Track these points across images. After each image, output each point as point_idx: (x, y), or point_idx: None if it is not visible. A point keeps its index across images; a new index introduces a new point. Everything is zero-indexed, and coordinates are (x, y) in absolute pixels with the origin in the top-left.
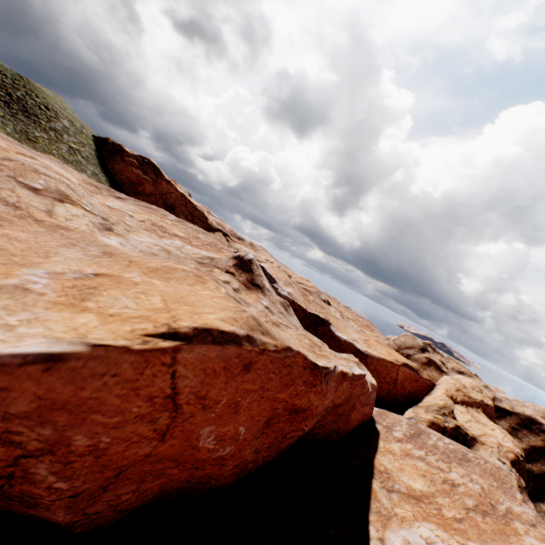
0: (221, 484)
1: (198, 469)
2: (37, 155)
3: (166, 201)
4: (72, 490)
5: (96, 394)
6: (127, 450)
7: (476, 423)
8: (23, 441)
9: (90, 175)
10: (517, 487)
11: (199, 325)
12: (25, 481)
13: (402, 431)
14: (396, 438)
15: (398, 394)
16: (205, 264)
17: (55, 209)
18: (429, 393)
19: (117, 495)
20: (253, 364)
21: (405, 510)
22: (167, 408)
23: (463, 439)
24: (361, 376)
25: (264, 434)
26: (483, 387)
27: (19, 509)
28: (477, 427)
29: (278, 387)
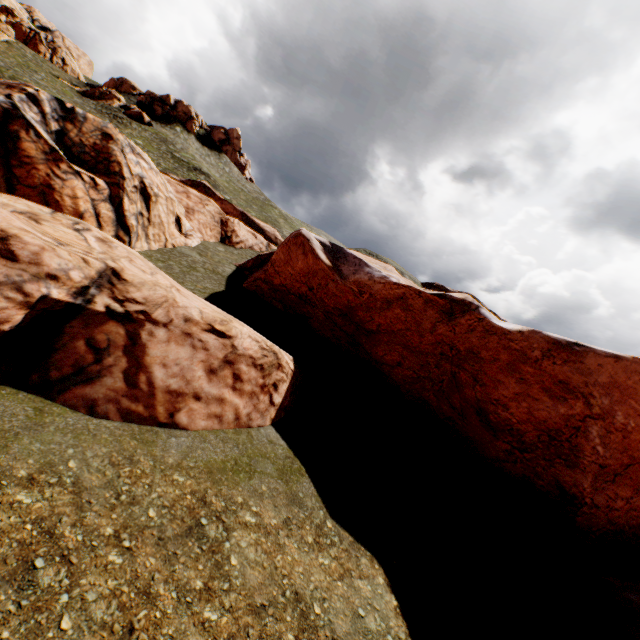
0: None
1: None
2: None
3: None
4: (601, 459)
5: (633, 385)
6: (639, 441)
7: None
8: (591, 404)
9: None
10: None
11: None
12: (582, 436)
13: None
14: None
15: None
16: None
17: None
18: None
19: (614, 494)
20: None
21: None
22: None
23: None
24: None
25: None
26: None
27: (547, 477)
28: None
29: None
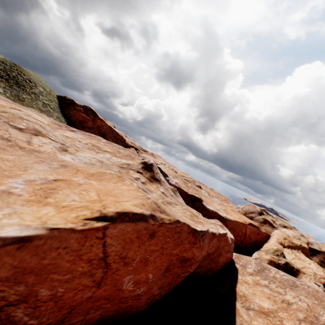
0: (139, 310)
1: (123, 303)
2: (24, 108)
3: (100, 131)
4: (40, 324)
5: (53, 261)
6: (75, 295)
7: (298, 260)
8: (5, 296)
9: (55, 118)
10: None
11: (120, 210)
12: (8, 321)
13: (252, 268)
14: (249, 273)
15: (247, 243)
16: (124, 168)
17: (32, 140)
18: (267, 241)
19: (71, 323)
20: (155, 233)
21: (259, 322)
22: (101, 266)
23: (291, 271)
24: (224, 234)
25: (165, 276)
26: (300, 235)
27: None
28: (299, 262)
29: (172, 246)
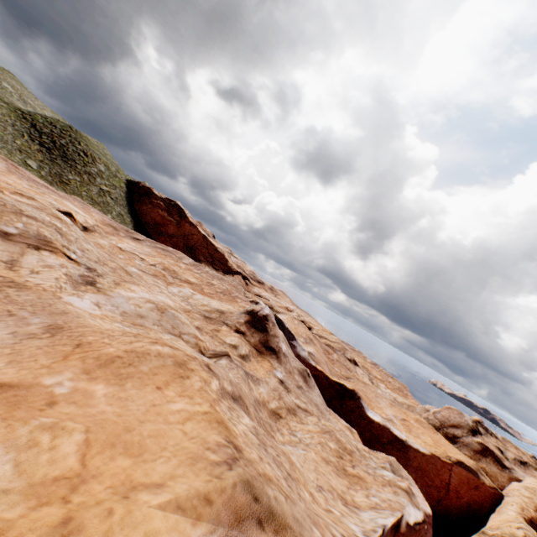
0: None
1: None
2: (60, 196)
3: (187, 242)
4: None
5: None
6: None
7: None
8: None
9: (115, 216)
10: None
11: None
12: None
13: None
14: None
15: (452, 505)
16: (212, 319)
17: (23, 259)
18: (497, 510)
19: None
20: None
21: None
22: None
23: None
24: (419, 528)
25: None
26: None
27: None
28: None
29: None
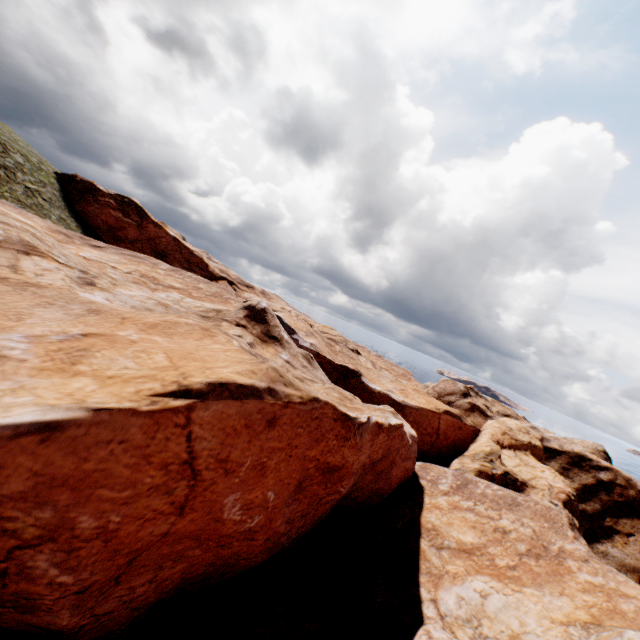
0: (252, 564)
1: (224, 547)
2: None
3: (155, 247)
4: (79, 584)
5: (102, 466)
6: (141, 529)
7: (525, 467)
8: (18, 529)
9: (56, 221)
10: (568, 525)
11: (214, 380)
12: (21, 578)
13: (448, 483)
14: (442, 492)
15: (442, 446)
16: (211, 318)
17: (21, 264)
18: (475, 441)
19: (130, 588)
20: (277, 418)
21: (457, 566)
22: (184, 476)
23: (513, 485)
24: (398, 426)
25: (296, 501)
26: (530, 428)
27: (11, 620)
28: (526, 470)
29: (308, 443)
